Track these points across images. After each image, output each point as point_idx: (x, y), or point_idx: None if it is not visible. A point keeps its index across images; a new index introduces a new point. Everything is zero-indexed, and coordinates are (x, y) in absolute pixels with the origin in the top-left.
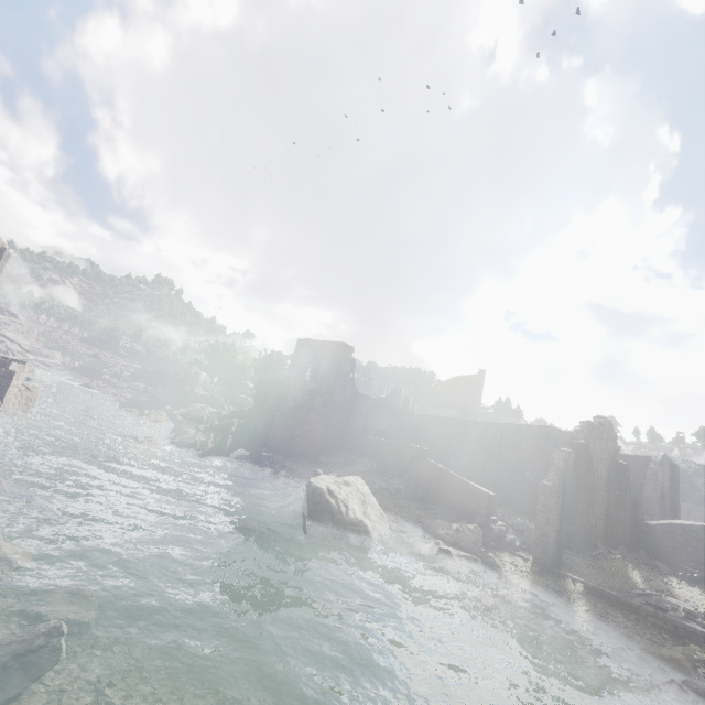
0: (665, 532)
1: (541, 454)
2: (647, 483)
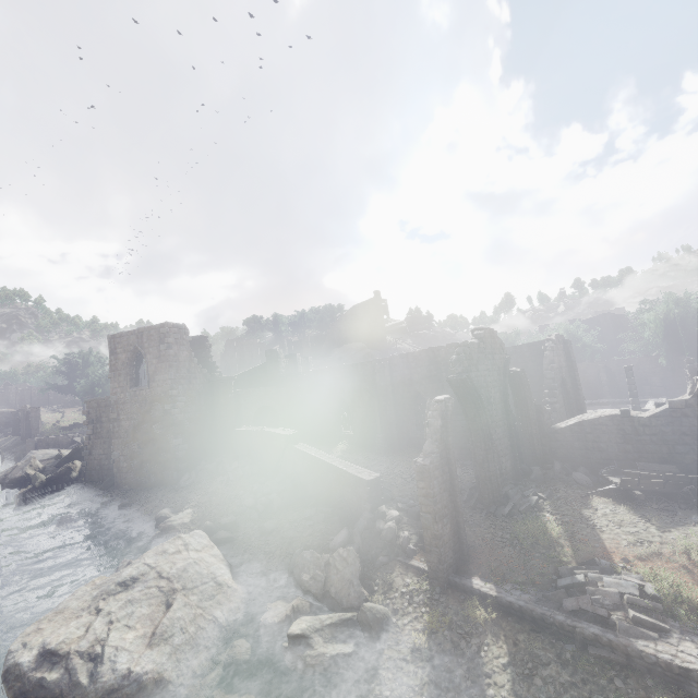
0: (575, 433)
1: (435, 382)
2: (546, 375)
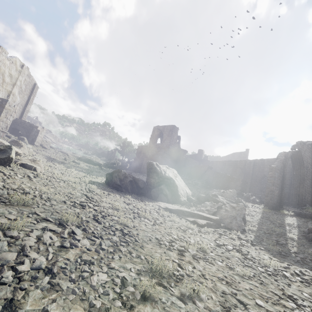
0: None
1: None
2: None
